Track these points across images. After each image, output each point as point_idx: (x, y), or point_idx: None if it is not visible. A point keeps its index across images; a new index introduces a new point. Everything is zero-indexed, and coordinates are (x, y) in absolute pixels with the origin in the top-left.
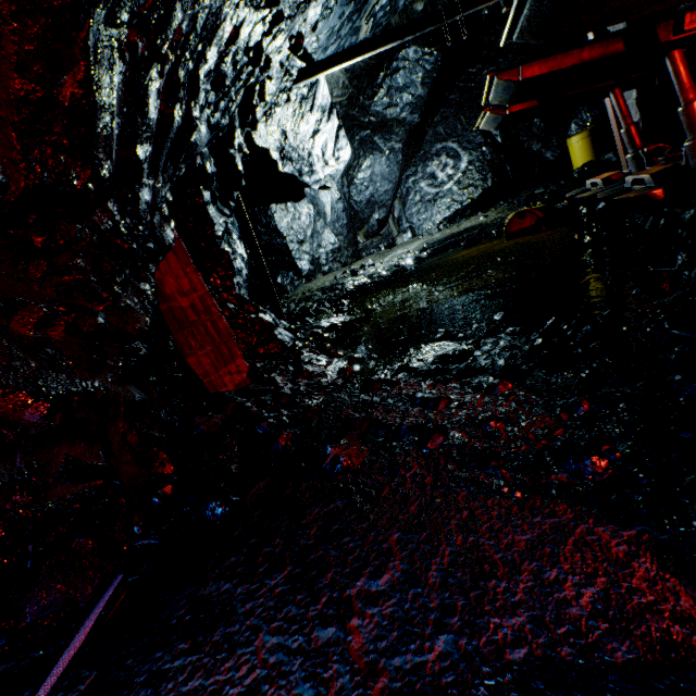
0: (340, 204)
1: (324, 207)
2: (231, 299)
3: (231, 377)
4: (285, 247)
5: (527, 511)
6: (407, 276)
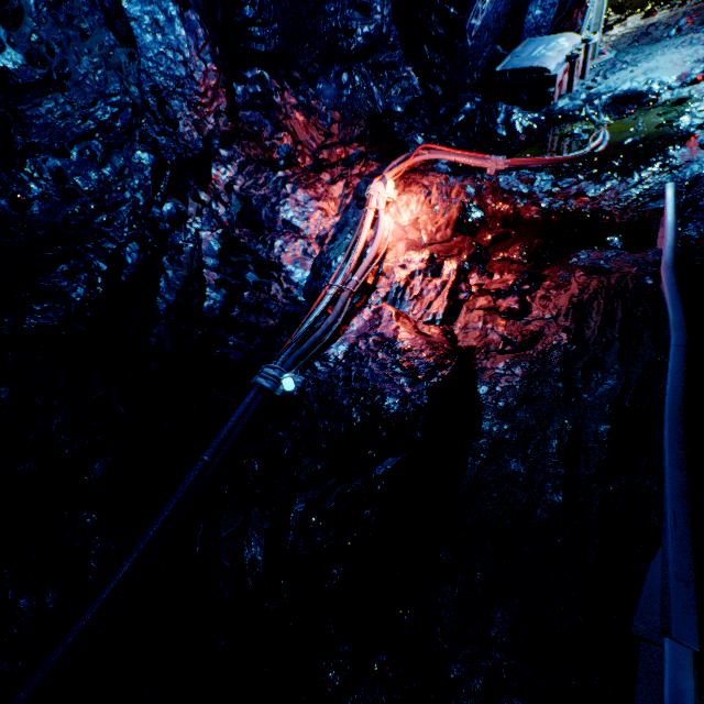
0: None
1: None
2: None
3: None
4: None
5: None
6: None
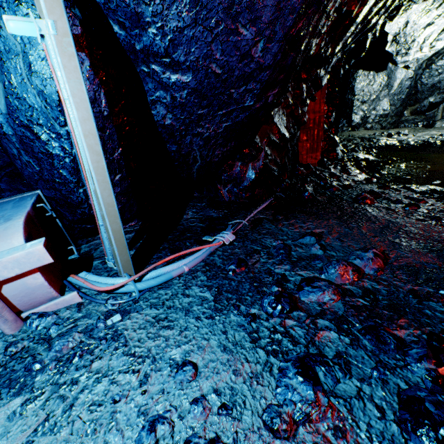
0: (408, 82)
1: (394, 81)
2: (326, 123)
3: (310, 159)
4: (351, 102)
5: (442, 229)
6: (429, 150)
